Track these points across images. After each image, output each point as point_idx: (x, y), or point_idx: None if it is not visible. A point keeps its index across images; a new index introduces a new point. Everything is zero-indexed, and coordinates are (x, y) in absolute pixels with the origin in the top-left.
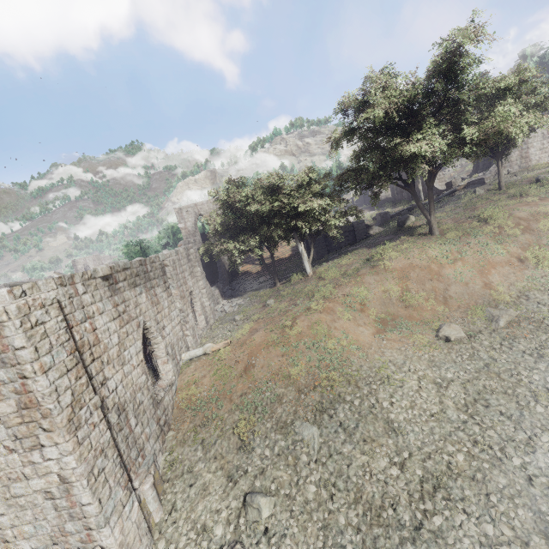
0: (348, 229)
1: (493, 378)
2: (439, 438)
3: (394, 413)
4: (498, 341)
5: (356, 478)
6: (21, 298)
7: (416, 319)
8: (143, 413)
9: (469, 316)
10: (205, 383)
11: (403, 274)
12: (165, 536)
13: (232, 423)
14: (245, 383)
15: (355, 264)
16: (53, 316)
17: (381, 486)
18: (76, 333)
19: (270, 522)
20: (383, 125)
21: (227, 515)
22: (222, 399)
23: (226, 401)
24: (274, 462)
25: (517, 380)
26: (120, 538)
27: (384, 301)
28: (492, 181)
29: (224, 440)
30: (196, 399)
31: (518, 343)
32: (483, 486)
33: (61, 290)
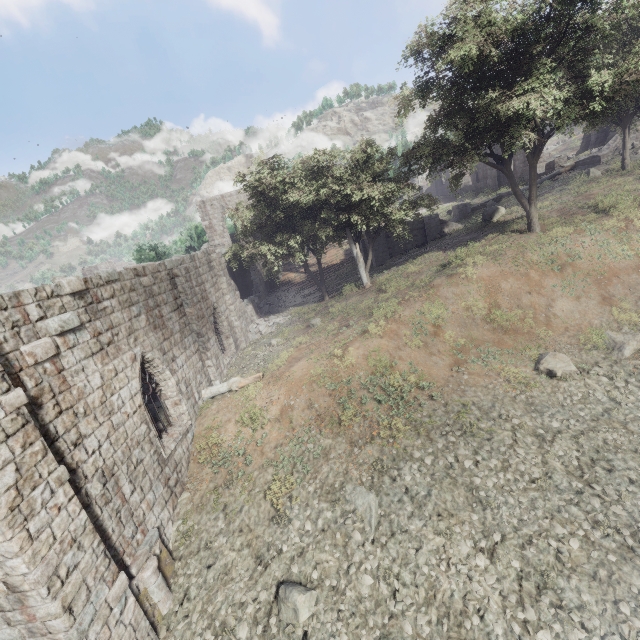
0: (417, 226)
1: (617, 430)
2: (543, 515)
3: (479, 476)
4: (623, 377)
5: (427, 568)
6: None
7: (508, 346)
8: (143, 474)
9: (581, 343)
10: (230, 429)
11: (492, 285)
12: (174, 634)
13: (264, 484)
14: (281, 431)
15: (426, 272)
16: None
17: (462, 582)
18: (27, 377)
19: (311, 625)
20: (473, 73)
21: (254, 612)
22: (251, 451)
23: (255, 455)
24: (318, 541)
25: None
26: None
27: (465, 321)
28: (610, 159)
29: (252, 507)
30: (217, 450)
31: None
32: (609, 589)
33: None
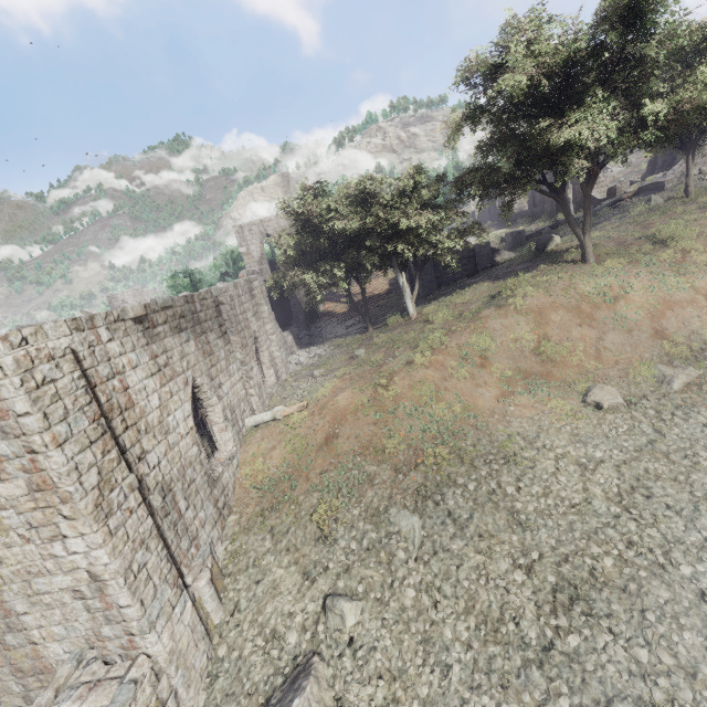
0: (467, 255)
1: (659, 460)
2: (581, 536)
3: (521, 501)
4: (669, 410)
5: (468, 582)
6: (19, 348)
7: (556, 378)
8: (196, 493)
9: (630, 376)
10: (275, 456)
11: (541, 316)
12: (226, 641)
13: (309, 507)
14: (326, 458)
15: (475, 303)
16: (67, 371)
17: (500, 594)
18: (101, 393)
19: (356, 632)
20: (524, 100)
21: (303, 621)
22: (296, 477)
23: (301, 480)
24: (363, 559)
25: (693, 463)
26: (170, 644)
27: (513, 354)
28: (676, 185)
29: (299, 528)
30: (263, 476)
31: (697, 413)
32: (637, 600)
33: (77, 336)
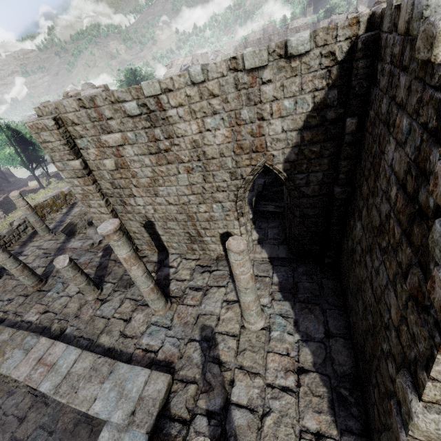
0: None
1: None
2: None
3: None
4: None
5: None
6: None
7: None
8: None
9: None
10: None
11: None
12: None
13: None
14: None
15: None
16: None
17: None
18: None
19: None
20: None
21: None
22: None
23: None
24: None
25: None
26: None
27: None
28: None
29: None
30: None
31: None
32: None
33: None
